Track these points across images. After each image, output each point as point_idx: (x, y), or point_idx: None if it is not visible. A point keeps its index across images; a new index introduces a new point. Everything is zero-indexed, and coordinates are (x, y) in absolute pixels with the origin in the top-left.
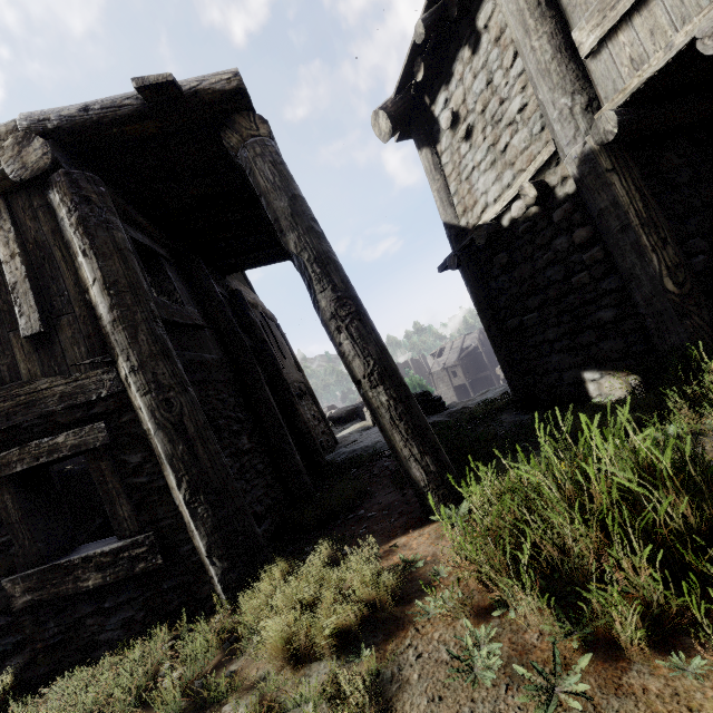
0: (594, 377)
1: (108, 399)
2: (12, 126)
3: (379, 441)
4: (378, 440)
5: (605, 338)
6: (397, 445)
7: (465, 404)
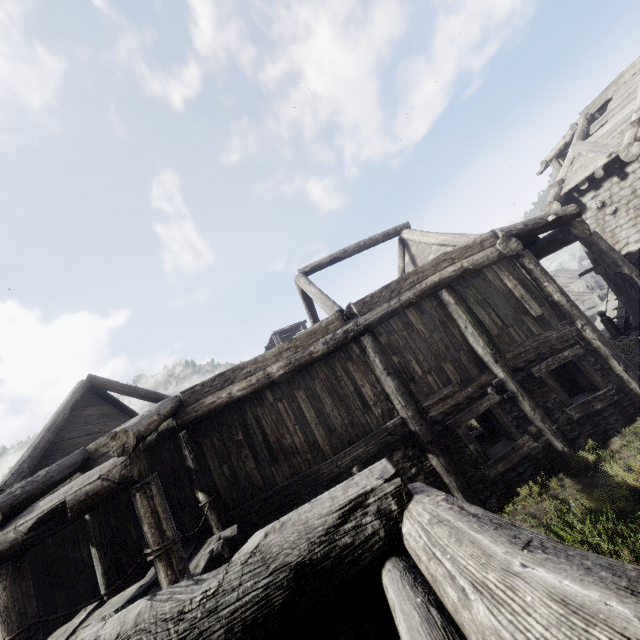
0: None
1: (574, 337)
2: (491, 234)
3: None
4: None
5: None
6: None
7: None
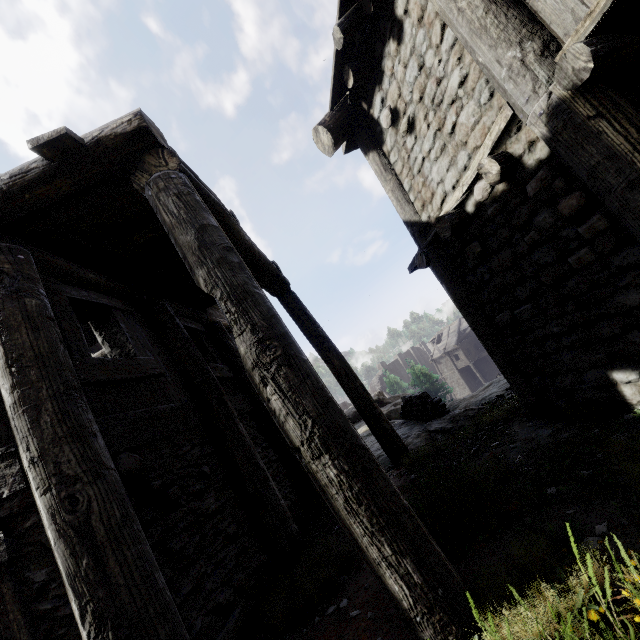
0: (628, 378)
1: (12, 499)
2: None
3: (380, 455)
4: (379, 454)
5: (634, 327)
6: (360, 540)
7: (468, 402)
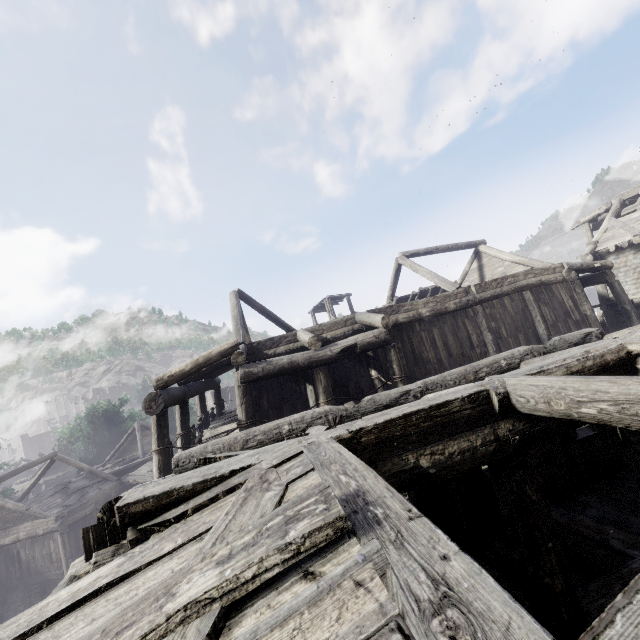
0: None
1: None
2: (561, 265)
3: None
4: None
5: None
6: None
7: None
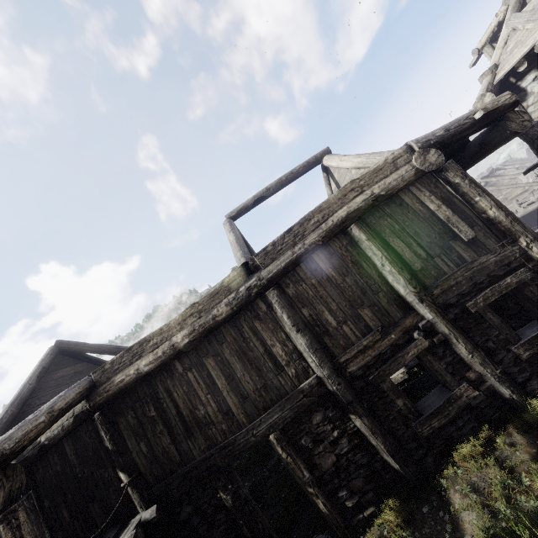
0: None
1: (518, 258)
2: (405, 148)
3: None
4: None
5: None
6: None
7: None
